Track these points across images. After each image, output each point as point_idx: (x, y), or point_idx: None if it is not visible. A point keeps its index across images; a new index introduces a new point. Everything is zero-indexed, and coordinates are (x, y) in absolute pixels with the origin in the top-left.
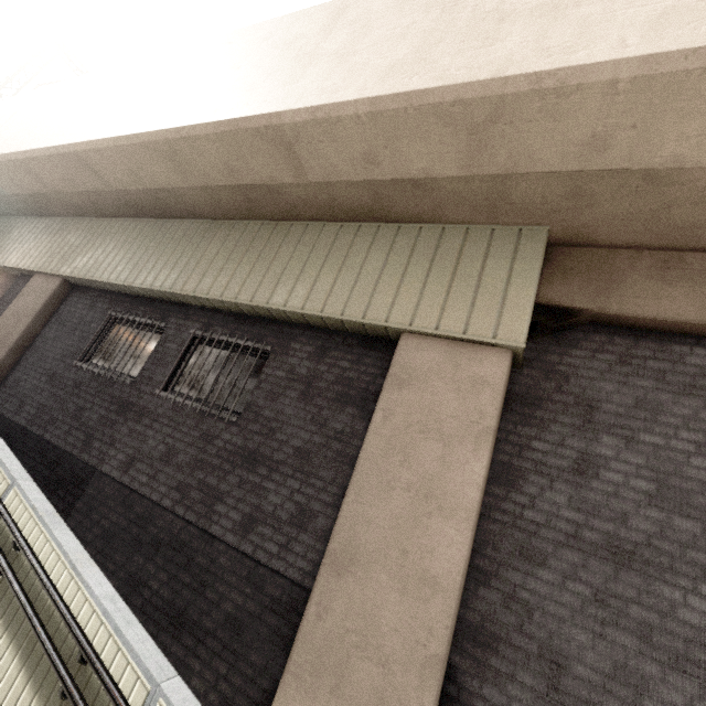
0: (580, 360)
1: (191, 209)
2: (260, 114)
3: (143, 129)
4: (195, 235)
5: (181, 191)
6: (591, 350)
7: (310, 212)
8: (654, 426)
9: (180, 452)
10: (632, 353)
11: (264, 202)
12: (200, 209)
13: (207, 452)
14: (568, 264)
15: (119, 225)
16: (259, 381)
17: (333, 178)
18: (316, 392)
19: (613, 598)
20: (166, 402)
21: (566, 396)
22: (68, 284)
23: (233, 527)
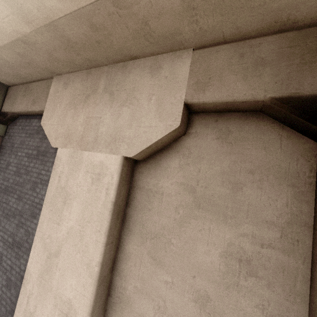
0: (15, 130)
1: None
2: None
3: None
4: None
5: None
6: (18, 125)
7: None
8: (21, 149)
9: None
10: (24, 125)
11: None
12: None
13: None
14: (10, 94)
15: None
16: None
17: None
18: None
19: (2, 202)
20: None
21: (10, 144)
22: None
23: None
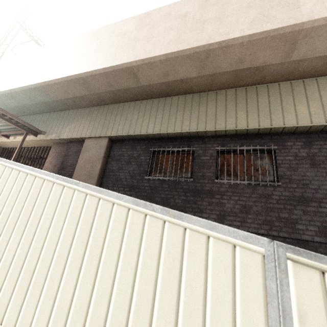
0: None
1: (188, 88)
2: (288, 25)
3: (189, 46)
4: (192, 102)
5: (191, 79)
6: None
7: (273, 78)
8: None
9: (252, 206)
10: None
11: (245, 77)
12: (195, 87)
13: (270, 203)
14: None
15: (132, 105)
16: (278, 163)
17: (308, 56)
18: (319, 162)
19: None
20: (223, 185)
21: None
22: (110, 140)
23: (316, 234)
